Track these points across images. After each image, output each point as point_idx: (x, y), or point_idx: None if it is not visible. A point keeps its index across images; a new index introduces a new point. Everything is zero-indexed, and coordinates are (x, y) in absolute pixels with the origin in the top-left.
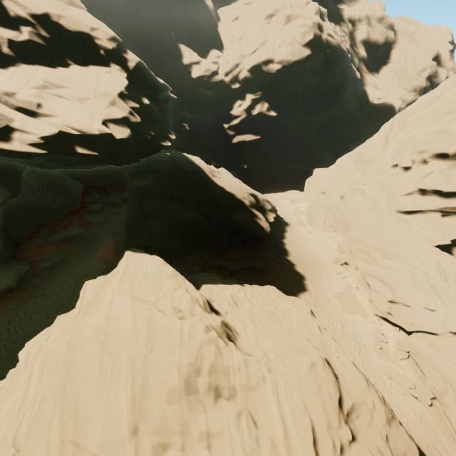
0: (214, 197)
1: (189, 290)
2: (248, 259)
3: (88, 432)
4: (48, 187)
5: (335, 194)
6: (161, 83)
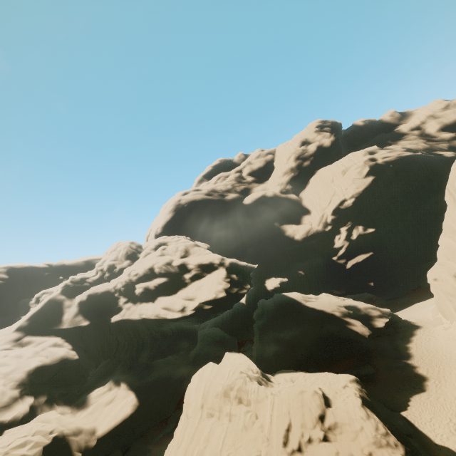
0: (307, 317)
1: (250, 365)
2: (354, 368)
3: (190, 408)
4: (216, 342)
5: (443, 276)
6: (242, 264)
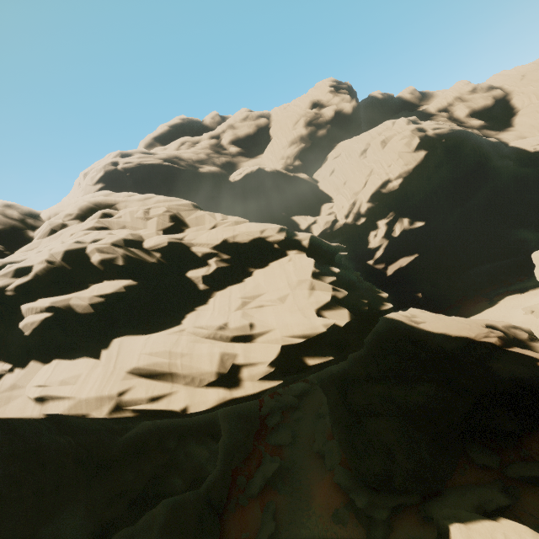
0: (443, 353)
1: None
2: None
3: None
4: (229, 413)
5: None
6: (334, 246)
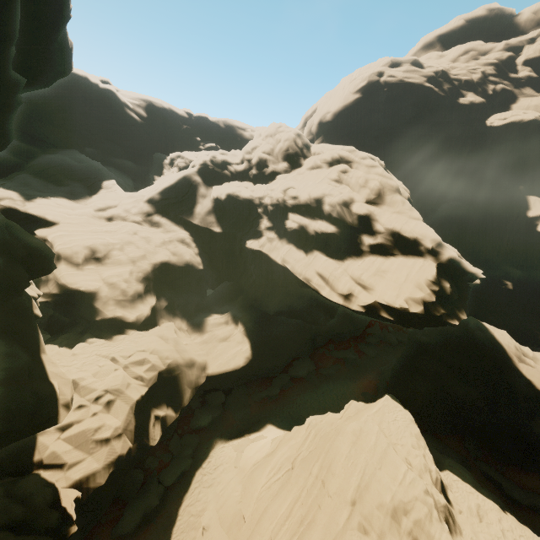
0: (511, 388)
1: (426, 457)
2: None
3: (331, 481)
4: (346, 314)
5: None
6: (468, 268)
